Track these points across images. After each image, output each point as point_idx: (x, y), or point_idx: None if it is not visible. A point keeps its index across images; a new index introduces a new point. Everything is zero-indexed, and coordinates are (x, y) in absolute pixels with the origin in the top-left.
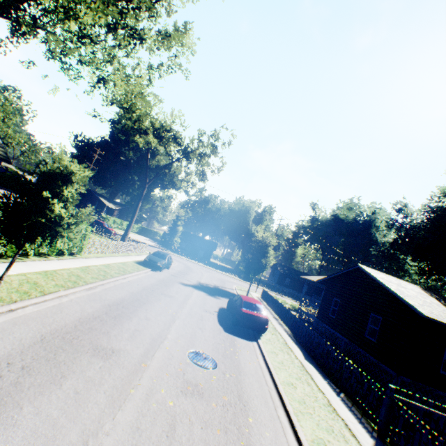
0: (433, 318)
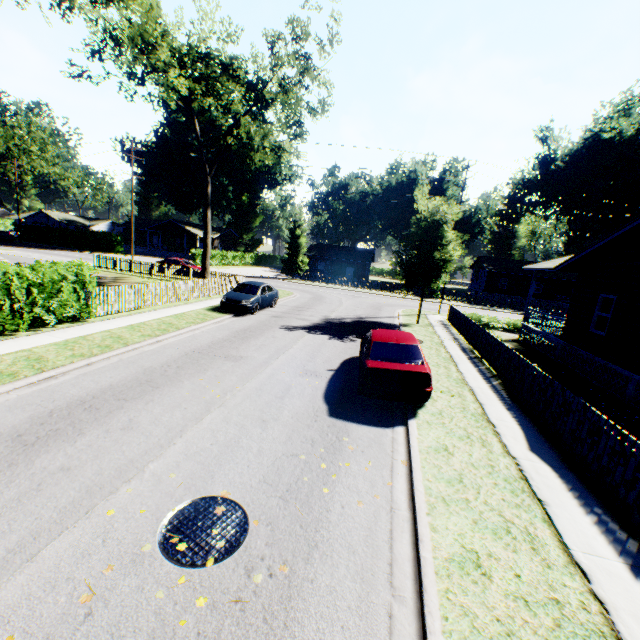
0: None
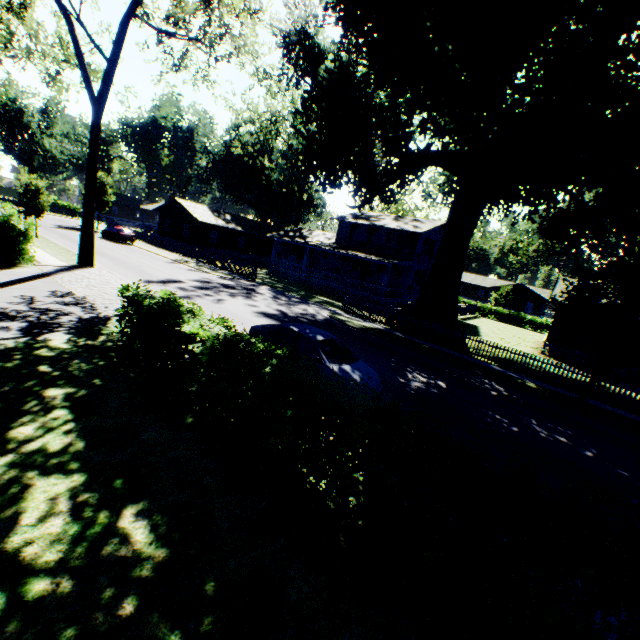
0: (203, 221)
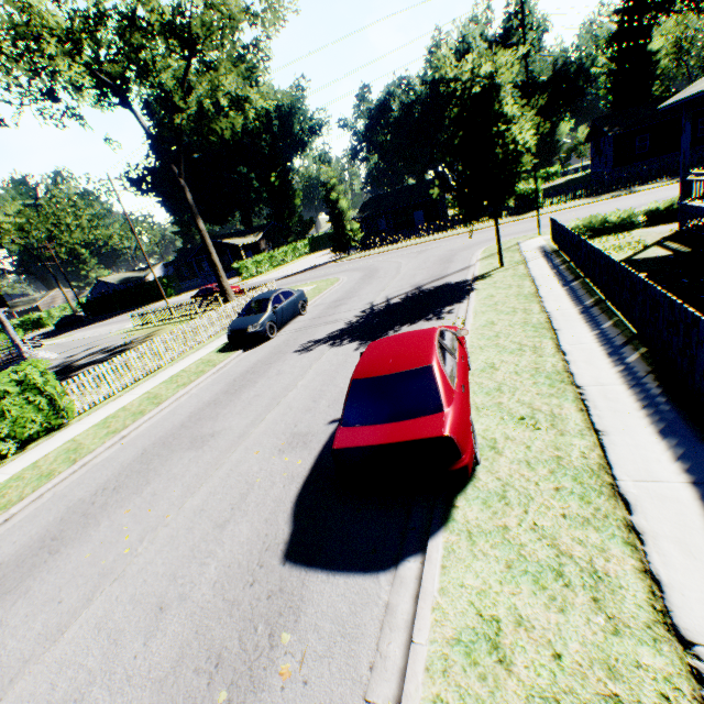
0: None
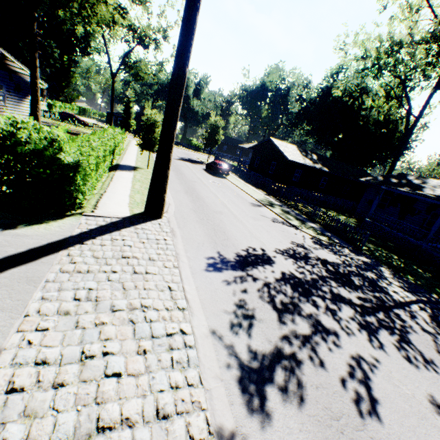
0: (291, 160)
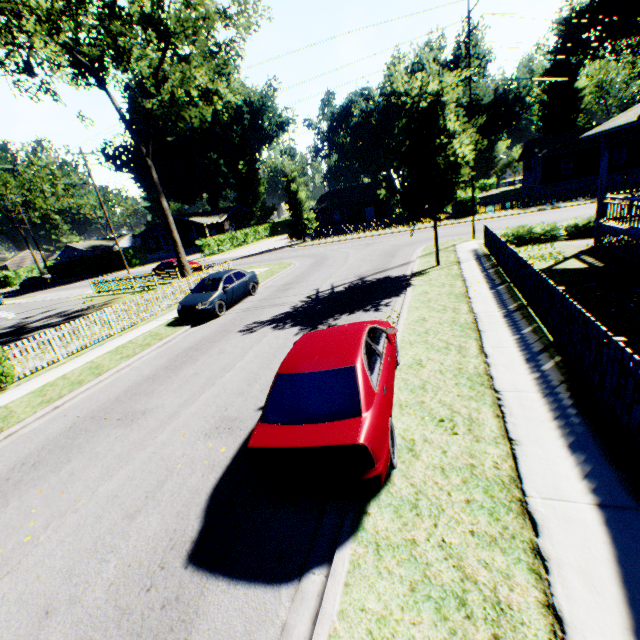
0: None
